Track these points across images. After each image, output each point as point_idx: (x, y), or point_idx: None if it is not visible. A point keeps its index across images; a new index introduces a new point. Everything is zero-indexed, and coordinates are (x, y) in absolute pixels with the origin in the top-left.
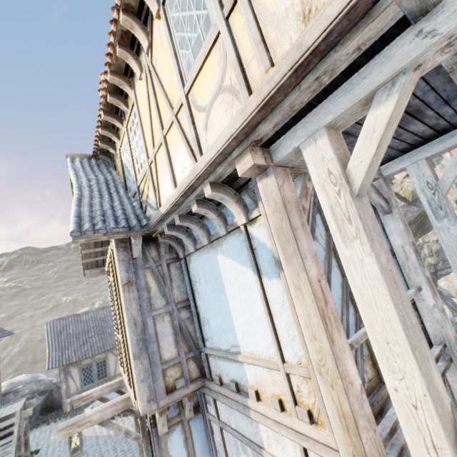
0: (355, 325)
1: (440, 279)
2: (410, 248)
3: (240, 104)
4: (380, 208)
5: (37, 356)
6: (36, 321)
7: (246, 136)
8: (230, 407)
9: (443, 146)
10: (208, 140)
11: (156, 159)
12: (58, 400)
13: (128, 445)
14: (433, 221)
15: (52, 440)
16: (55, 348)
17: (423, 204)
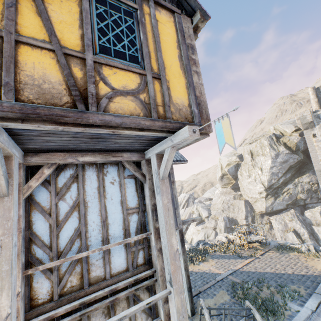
0: (77, 254)
1: (307, 210)
2: (150, 208)
3: None
4: (140, 178)
5: None
6: None
7: None
8: None
9: (160, 149)
10: None
11: None
12: None
13: None
14: (156, 194)
15: None
16: None
17: (154, 182)
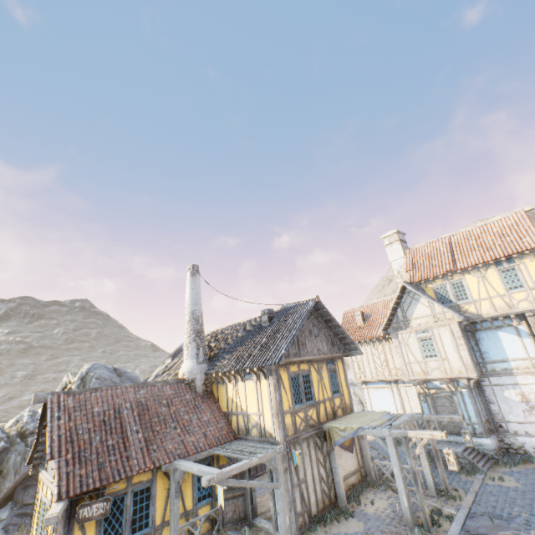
0: None
1: None
2: None
3: (533, 305)
4: None
5: None
6: None
7: (531, 309)
8: (501, 376)
9: None
10: (518, 306)
11: (480, 301)
12: None
13: None
14: None
15: None
16: None
17: None
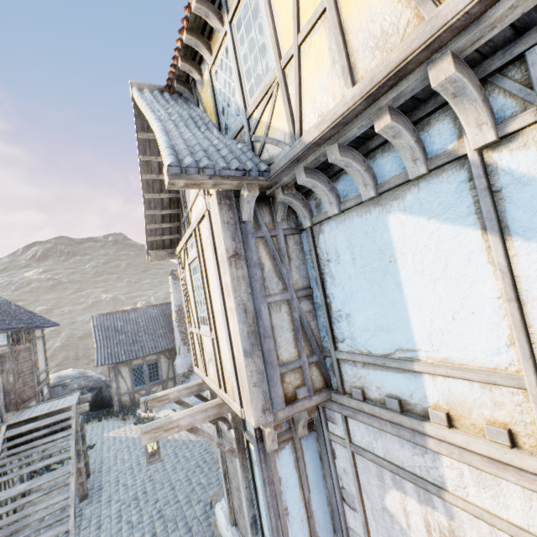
0: None
1: None
2: None
3: None
4: None
5: (79, 353)
6: (75, 317)
7: None
8: (380, 430)
9: None
10: None
11: (300, 53)
12: (108, 398)
13: (190, 452)
14: None
15: (106, 437)
16: (103, 344)
17: None
